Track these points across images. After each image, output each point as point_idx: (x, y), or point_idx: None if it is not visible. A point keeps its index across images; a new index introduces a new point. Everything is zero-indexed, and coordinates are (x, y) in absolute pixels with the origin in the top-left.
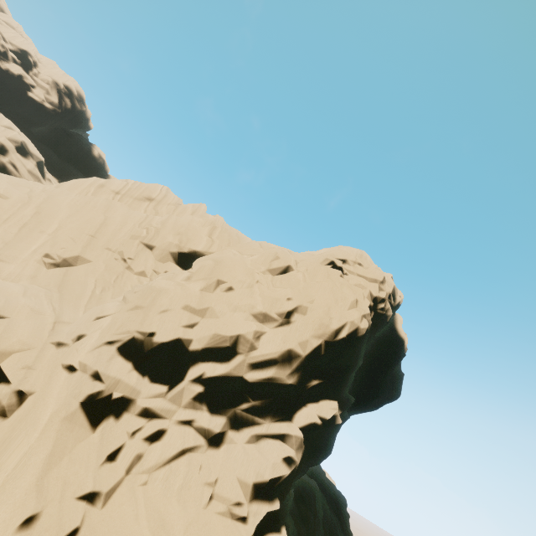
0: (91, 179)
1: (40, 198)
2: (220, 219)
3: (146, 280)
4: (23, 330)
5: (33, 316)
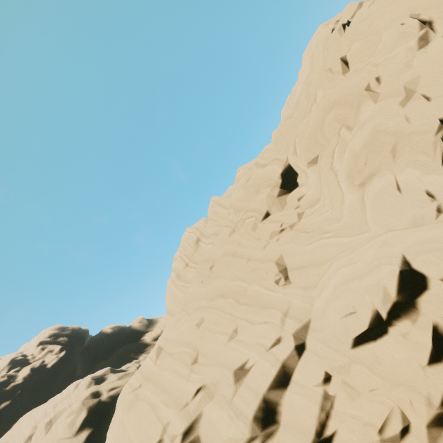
0: (169, 284)
1: (198, 303)
2: (244, 166)
3: (309, 211)
4: (426, 235)
5: (394, 243)
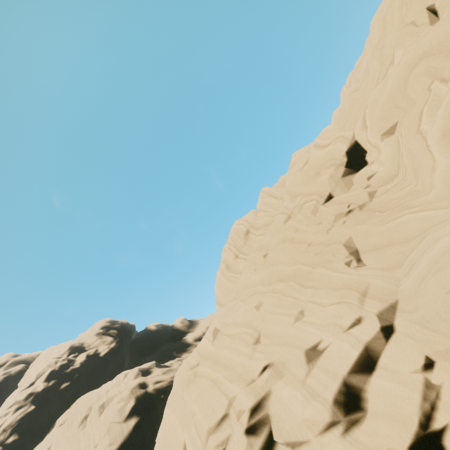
0: (218, 275)
1: (253, 290)
2: (300, 150)
3: (384, 188)
4: None
5: None
